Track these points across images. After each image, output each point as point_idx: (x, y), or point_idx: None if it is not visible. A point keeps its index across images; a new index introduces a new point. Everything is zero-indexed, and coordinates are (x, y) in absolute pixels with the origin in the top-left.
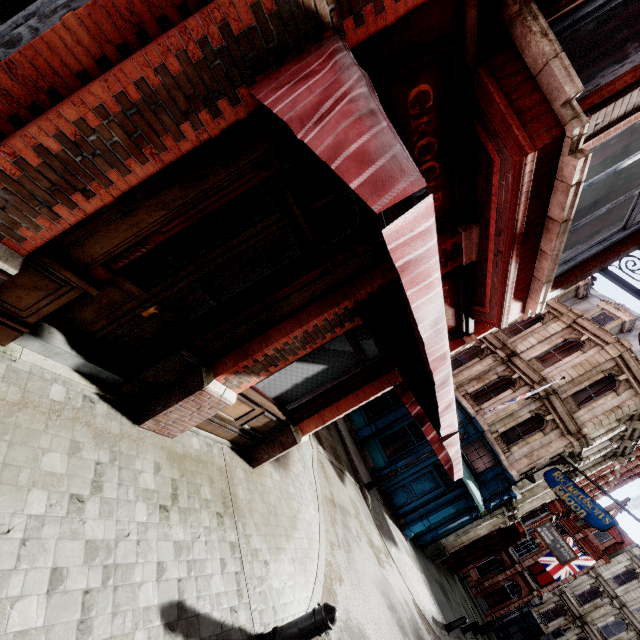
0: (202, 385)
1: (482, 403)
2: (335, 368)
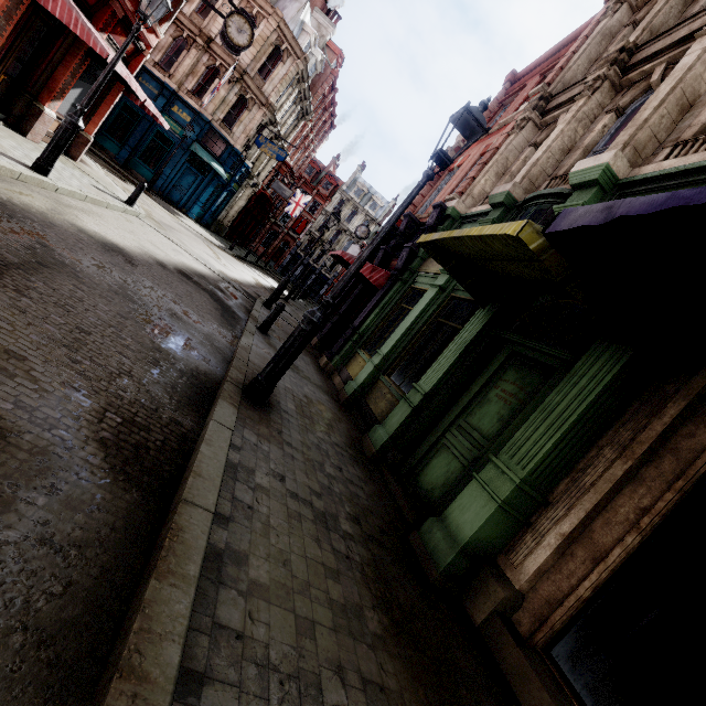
0: (42, 111)
1: (203, 98)
2: (87, 89)
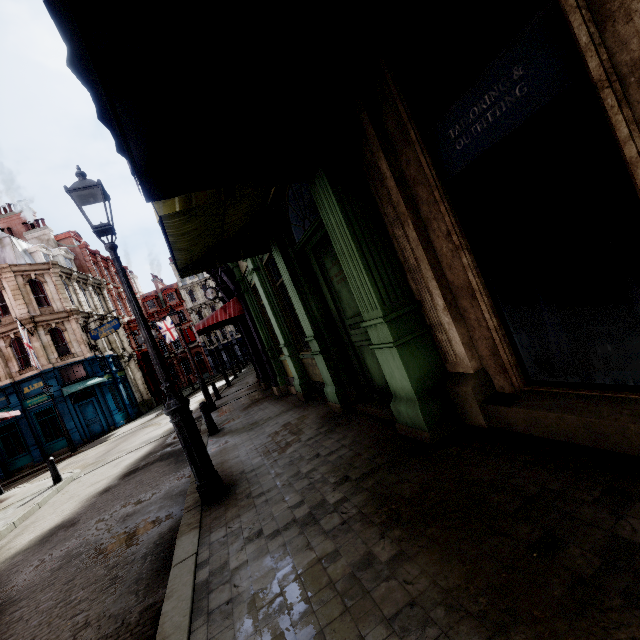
0: None
1: None
2: None
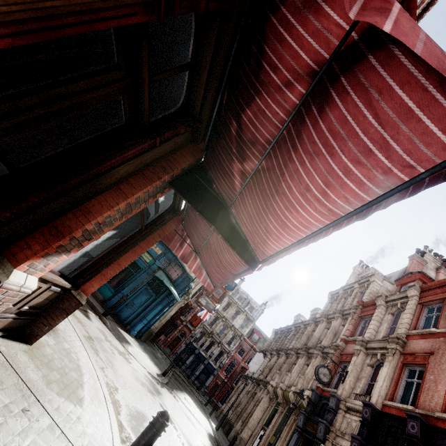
0: None
1: None
2: (121, 232)
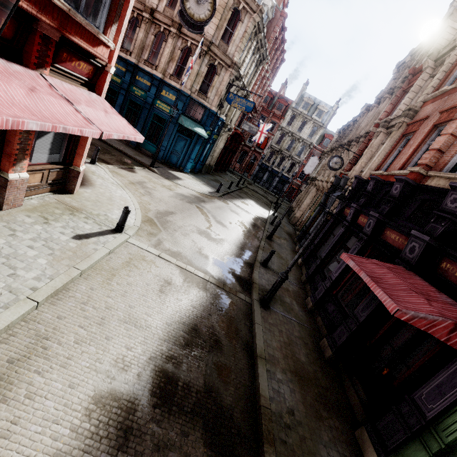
0: (7, 179)
1: (182, 76)
2: None
